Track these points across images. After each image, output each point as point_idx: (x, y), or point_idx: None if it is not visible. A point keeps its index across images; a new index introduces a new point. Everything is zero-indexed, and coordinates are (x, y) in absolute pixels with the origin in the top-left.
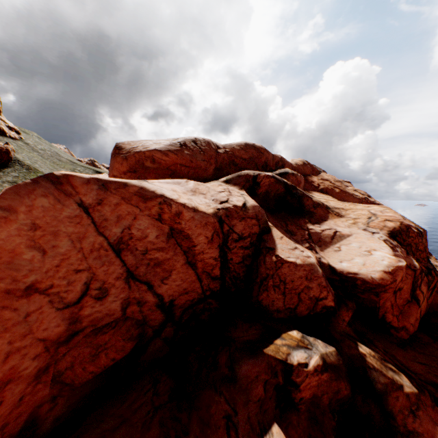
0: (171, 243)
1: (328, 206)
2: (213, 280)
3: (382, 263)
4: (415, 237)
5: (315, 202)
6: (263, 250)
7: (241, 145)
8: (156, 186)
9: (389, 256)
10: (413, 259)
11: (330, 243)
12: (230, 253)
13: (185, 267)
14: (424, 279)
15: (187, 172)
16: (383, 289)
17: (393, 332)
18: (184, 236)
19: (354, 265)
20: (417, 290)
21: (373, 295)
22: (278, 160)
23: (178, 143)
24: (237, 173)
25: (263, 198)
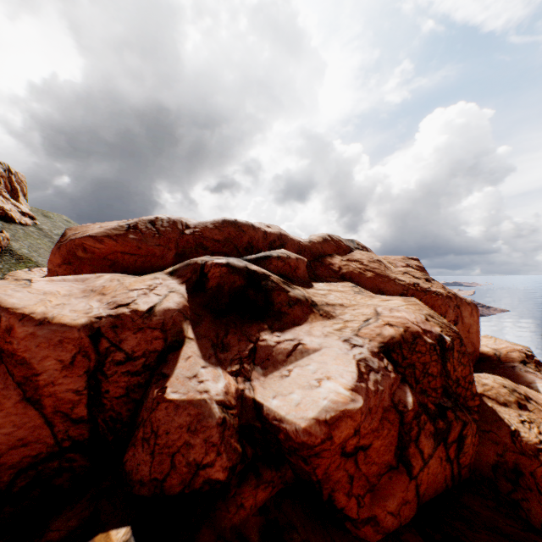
0: (1, 370)
1: (315, 302)
2: (75, 424)
3: (321, 403)
4: (425, 352)
5: (292, 297)
6: (155, 377)
7: (217, 222)
8: (5, 290)
9: (341, 390)
10: (409, 392)
11: (283, 362)
12: (108, 382)
13: (23, 406)
14: (427, 427)
15: (135, 261)
16: (313, 452)
17: (351, 527)
18: (18, 361)
19: (285, 405)
20: (411, 447)
21: (301, 460)
22: (275, 238)
23: (126, 225)
24: (186, 261)
25: (214, 295)
